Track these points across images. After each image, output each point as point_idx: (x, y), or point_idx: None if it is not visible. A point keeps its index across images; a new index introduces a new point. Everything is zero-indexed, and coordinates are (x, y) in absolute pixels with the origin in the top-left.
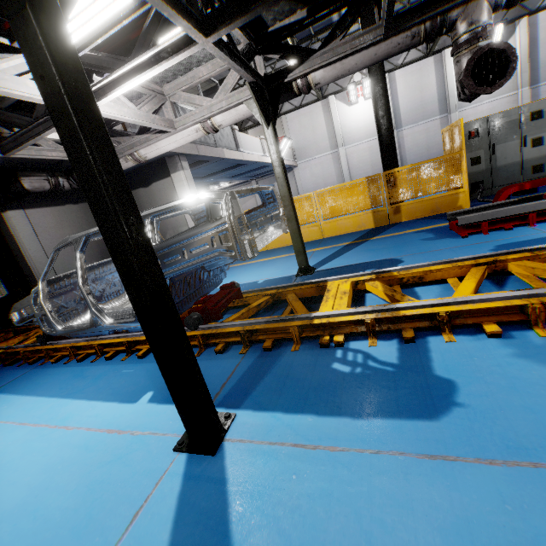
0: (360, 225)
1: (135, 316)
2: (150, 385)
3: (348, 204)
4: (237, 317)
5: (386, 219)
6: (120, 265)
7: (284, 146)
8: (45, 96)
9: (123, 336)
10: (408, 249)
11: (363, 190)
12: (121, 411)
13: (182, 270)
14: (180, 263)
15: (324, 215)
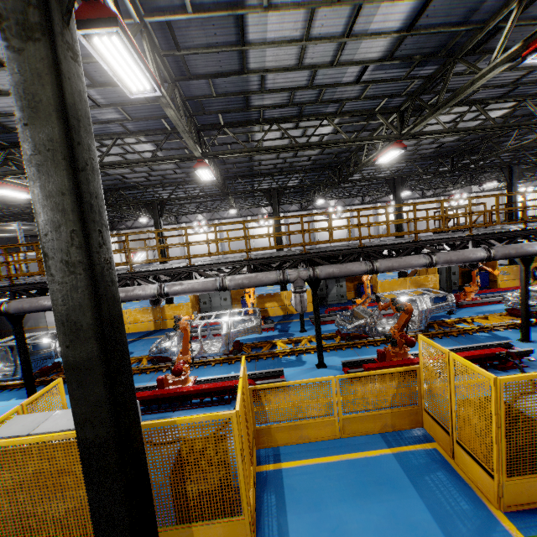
0: (148, 328)
1: (13, 375)
2: (16, 397)
3: (143, 317)
4: (55, 375)
5: (160, 326)
6: (23, 364)
7: (140, 255)
8: (17, 337)
9: (2, 383)
10: (142, 348)
11: (150, 312)
12: (6, 403)
13: (36, 360)
14: (36, 358)
15: (131, 321)
